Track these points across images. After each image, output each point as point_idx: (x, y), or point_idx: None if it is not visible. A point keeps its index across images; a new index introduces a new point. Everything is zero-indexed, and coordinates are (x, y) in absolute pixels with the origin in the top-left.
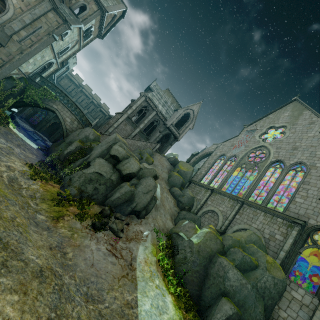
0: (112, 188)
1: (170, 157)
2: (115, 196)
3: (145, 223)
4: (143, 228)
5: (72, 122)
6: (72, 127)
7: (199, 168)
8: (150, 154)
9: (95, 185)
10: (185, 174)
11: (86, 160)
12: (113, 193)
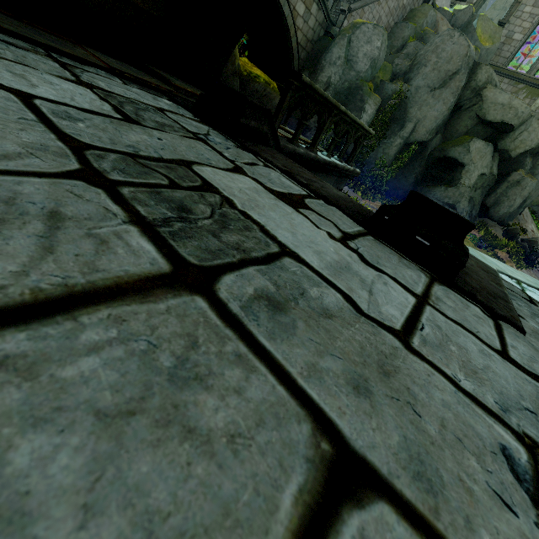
0: (489, 187)
1: (455, 12)
2: (515, 205)
3: (526, 216)
4: (530, 225)
5: (306, 11)
6: (306, 32)
7: (505, 20)
8: (431, 26)
9: (470, 194)
10: (486, 56)
11: (407, 138)
12: (498, 198)
